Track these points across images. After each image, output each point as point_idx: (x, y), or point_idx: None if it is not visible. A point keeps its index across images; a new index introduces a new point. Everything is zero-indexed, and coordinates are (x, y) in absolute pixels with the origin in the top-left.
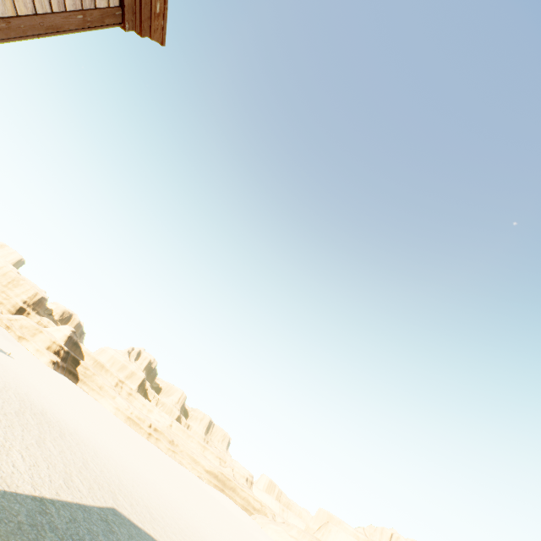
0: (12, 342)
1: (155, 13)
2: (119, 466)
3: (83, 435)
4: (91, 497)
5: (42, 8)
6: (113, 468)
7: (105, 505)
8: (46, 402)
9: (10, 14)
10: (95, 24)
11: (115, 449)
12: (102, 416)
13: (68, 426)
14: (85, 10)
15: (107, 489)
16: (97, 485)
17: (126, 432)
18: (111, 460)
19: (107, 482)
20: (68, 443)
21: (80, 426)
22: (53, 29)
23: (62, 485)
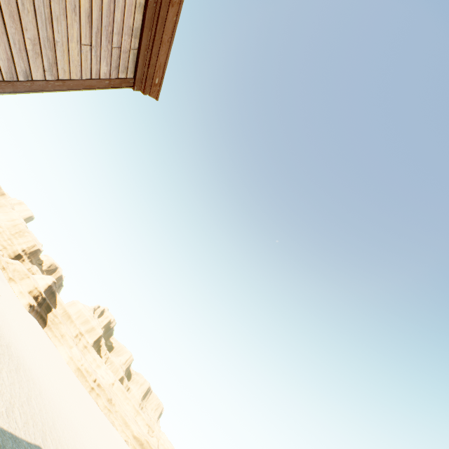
0: (3, 281)
1: (155, 84)
2: (57, 410)
3: (34, 374)
4: (24, 431)
5: (86, 77)
6: (51, 411)
7: (33, 441)
8: (13, 338)
9: (66, 78)
10: (116, 86)
11: (58, 394)
12: (56, 361)
13: (24, 363)
14: (111, 79)
15: (40, 427)
16: (33, 422)
17: (72, 381)
18: (51, 402)
19: (42, 421)
20: (20, 377)
21: (35, 365)
22: (89, 87)
23: (3, 413)
